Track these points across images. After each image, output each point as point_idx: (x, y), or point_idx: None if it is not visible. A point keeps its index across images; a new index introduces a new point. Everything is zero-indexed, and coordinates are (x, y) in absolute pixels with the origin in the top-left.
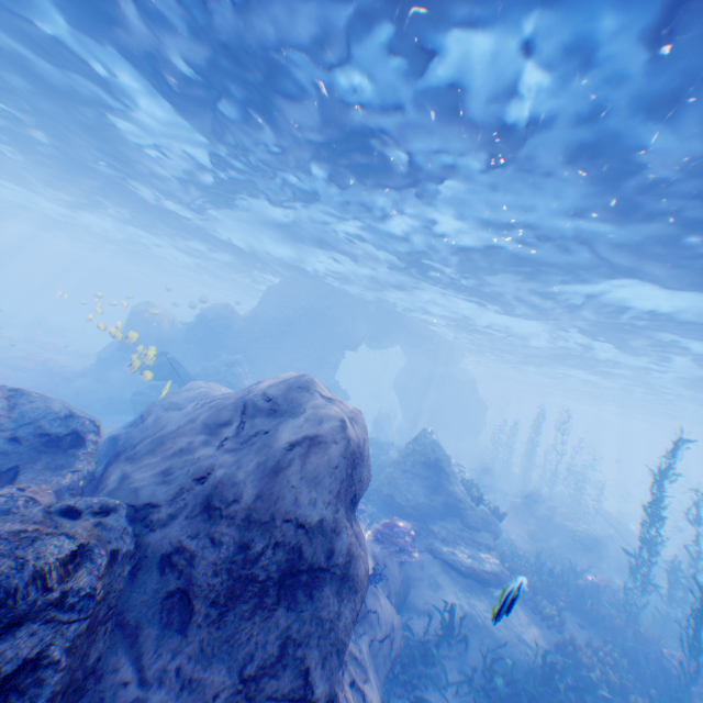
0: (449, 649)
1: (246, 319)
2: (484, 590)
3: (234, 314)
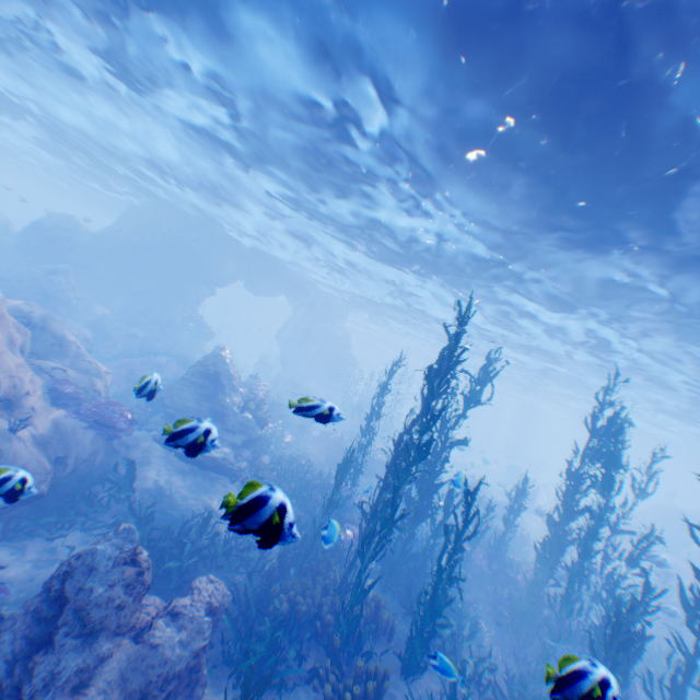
0: (120, 506)
1: (95, 235)
2: (202, 472)
3: (78, 227)
